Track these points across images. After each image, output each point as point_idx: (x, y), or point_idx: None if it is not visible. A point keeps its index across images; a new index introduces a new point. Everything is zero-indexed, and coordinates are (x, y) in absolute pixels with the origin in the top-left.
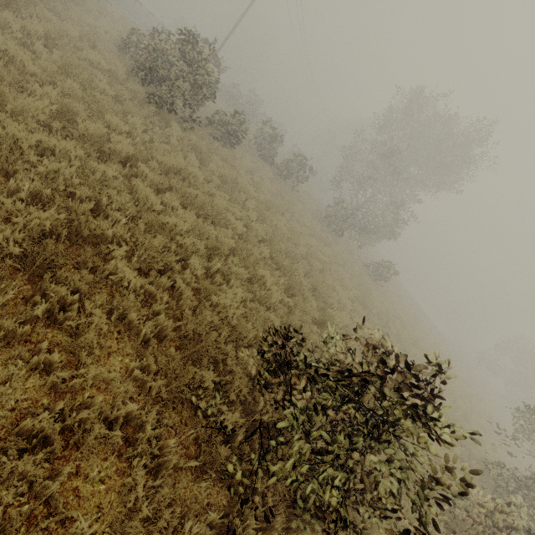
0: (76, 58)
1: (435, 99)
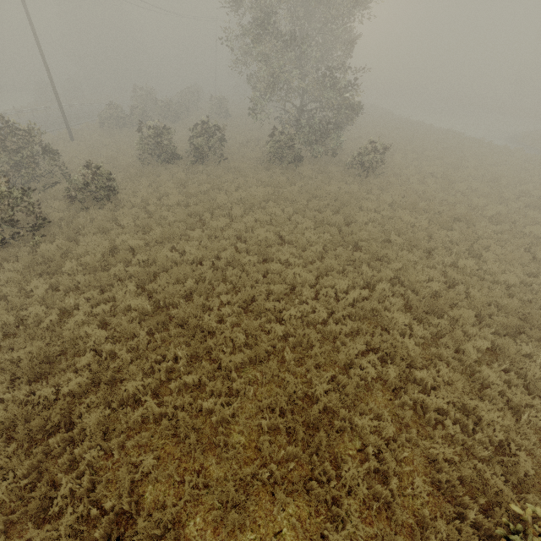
0: None
1: None
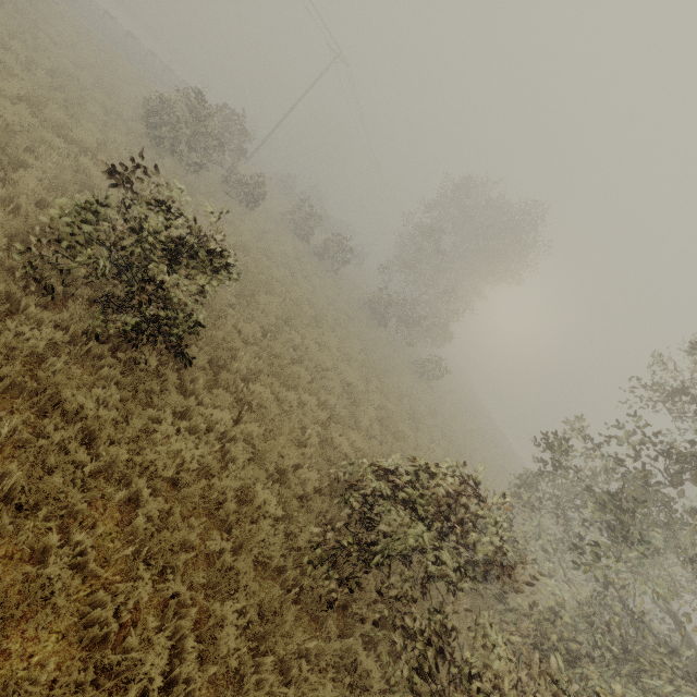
0: (71, 82)
1: (484, 185)
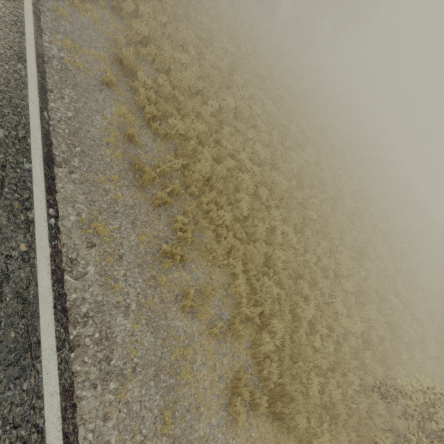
0: None
1: None
